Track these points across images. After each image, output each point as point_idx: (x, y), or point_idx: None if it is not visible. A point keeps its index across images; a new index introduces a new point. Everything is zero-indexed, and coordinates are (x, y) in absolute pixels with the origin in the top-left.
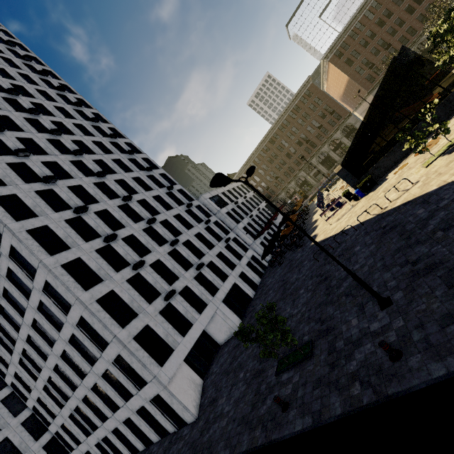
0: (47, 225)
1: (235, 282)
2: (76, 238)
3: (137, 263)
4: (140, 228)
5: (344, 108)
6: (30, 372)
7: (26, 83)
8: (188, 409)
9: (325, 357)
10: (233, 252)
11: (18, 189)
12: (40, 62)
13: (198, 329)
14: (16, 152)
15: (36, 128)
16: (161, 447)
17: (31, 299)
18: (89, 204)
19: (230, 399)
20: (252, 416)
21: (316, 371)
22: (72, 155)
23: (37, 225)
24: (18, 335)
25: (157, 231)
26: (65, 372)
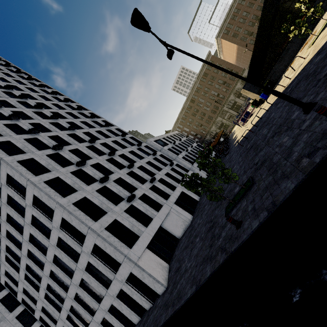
0: (33, 158)
1: (182, 191)
2: (55, 165)
3: (102, 177)
4: (103, 159)
5: (239, 67)
6: (33, 285)
7: (18, 84)
8: (157, 280)
9: (266, 174)
10: (177, 173)
11: (11, 138)
12: (28, 75)
13: (157, 222)
14: (10, 117)
15: (25, 107)
16: (141, 323)
17: (26, 216)
18: (64, 146)
19: (191, 257)
20: (211, 252)
21: (260, 187)
22: (50, 119)
23: (25, 158)
24: (21, 253)
25: (117, 161)
26: (58, 275)
